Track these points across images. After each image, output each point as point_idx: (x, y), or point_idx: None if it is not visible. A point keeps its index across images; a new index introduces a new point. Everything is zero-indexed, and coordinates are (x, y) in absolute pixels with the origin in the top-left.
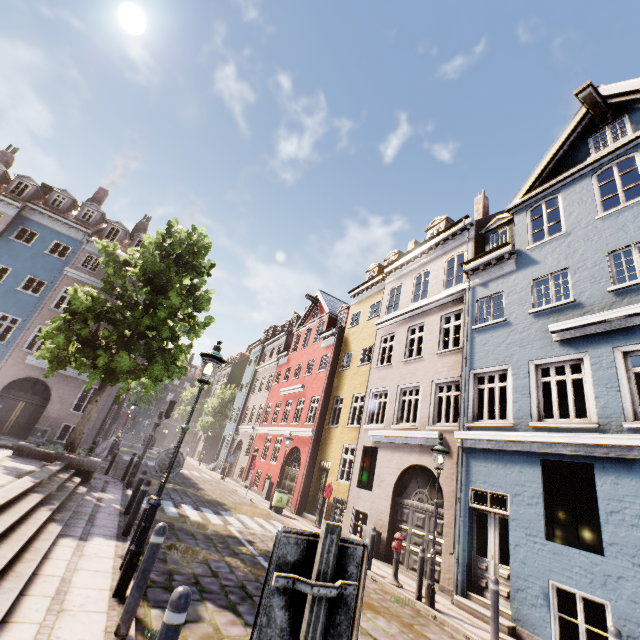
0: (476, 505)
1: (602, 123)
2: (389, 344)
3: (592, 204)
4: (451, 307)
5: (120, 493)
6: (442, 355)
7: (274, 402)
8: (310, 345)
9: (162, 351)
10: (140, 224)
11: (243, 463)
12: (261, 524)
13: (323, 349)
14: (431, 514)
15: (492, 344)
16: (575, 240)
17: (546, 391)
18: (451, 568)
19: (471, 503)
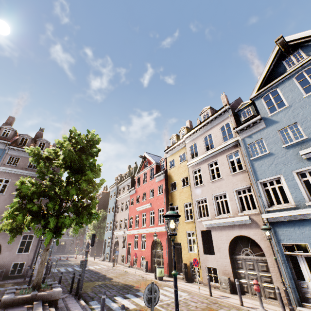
0: (288, 252)
1: (288, 54)
2: (198, 174)
3: (298, 91)
4: (231, 150)
5: (79, 306)
6: (234, 175)
7: (133, 215)
8: (148, 181)
9: (84, 207)
10: (38, 133)
11: (122, 253)
12: (163, 293)
13: (157, 182)
14: (257, 261)
15: (266, 165)
16: (295, 108)
17: (280, 182)
18: (283, 290)
19: (284, 252)
